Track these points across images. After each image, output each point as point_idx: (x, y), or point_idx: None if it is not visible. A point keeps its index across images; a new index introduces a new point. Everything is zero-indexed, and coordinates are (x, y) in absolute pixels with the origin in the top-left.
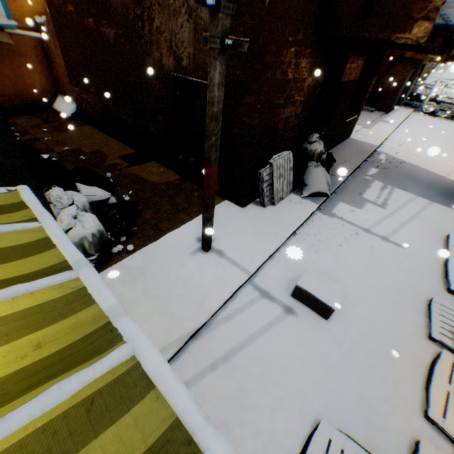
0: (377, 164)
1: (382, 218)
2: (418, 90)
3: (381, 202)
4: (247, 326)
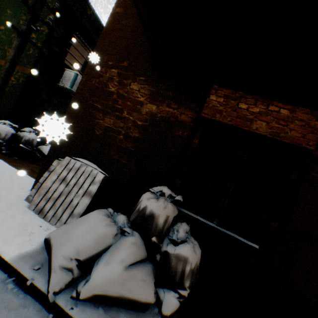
0: None
1: None
2: None
3: None
4: None
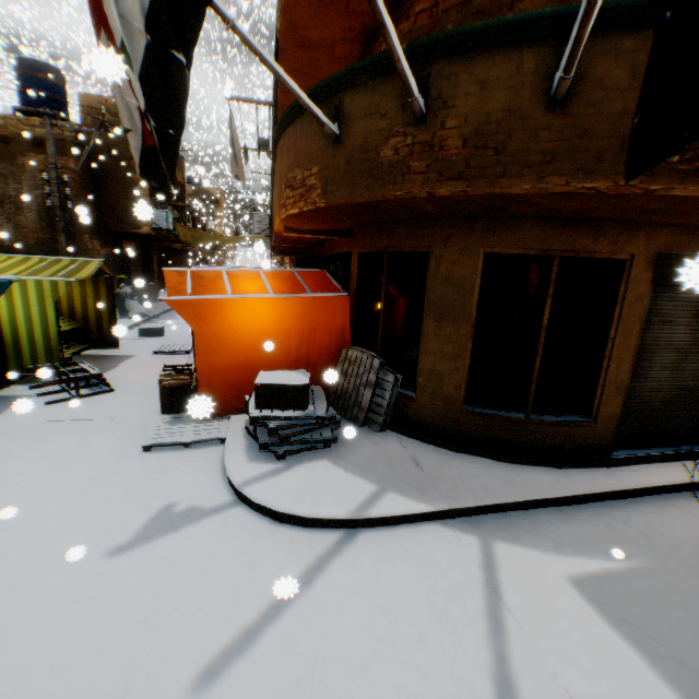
0: None
1: None
2: None
3: None
4: (120, 343)
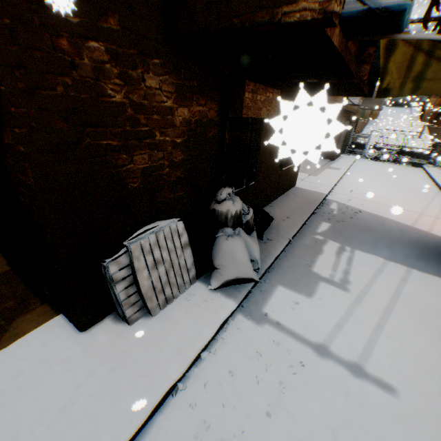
0: (328, 217)
1: (346, 314)
2: (358, 139)
3: (340, 278)
4: None
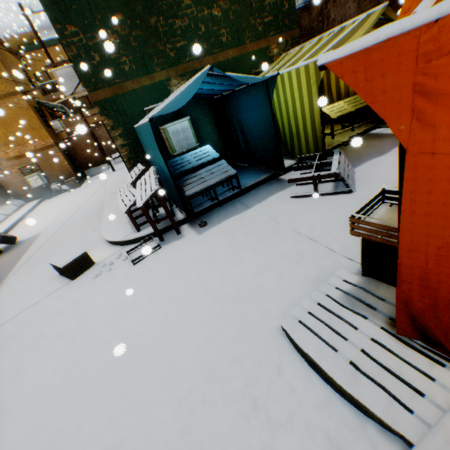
0: None
1: None
2: None
3: None
4: None
